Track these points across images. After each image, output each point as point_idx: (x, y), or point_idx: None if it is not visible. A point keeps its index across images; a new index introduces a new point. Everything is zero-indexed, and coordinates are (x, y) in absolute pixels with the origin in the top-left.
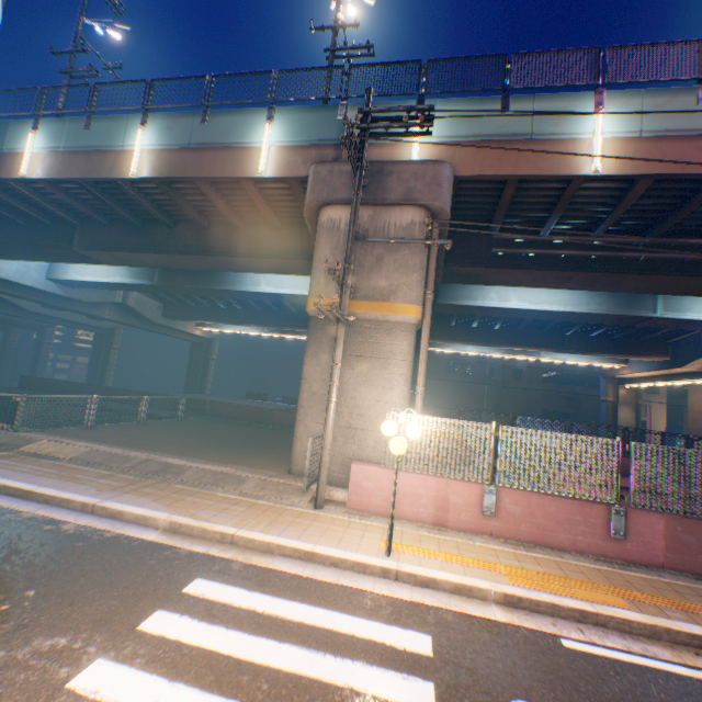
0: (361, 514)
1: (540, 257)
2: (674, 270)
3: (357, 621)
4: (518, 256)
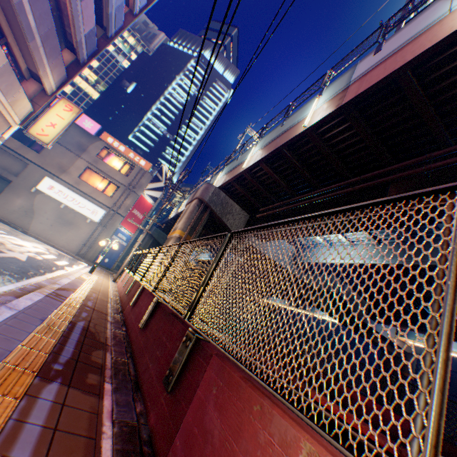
0: (114, 283)
1: (275, 215)
2: (329, 205)
3: (62, 263)
4: (268, 216)
